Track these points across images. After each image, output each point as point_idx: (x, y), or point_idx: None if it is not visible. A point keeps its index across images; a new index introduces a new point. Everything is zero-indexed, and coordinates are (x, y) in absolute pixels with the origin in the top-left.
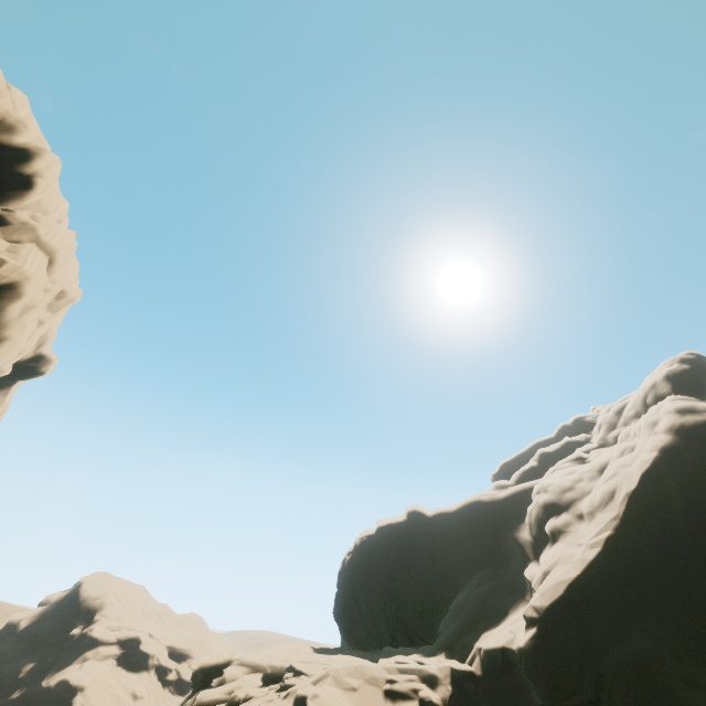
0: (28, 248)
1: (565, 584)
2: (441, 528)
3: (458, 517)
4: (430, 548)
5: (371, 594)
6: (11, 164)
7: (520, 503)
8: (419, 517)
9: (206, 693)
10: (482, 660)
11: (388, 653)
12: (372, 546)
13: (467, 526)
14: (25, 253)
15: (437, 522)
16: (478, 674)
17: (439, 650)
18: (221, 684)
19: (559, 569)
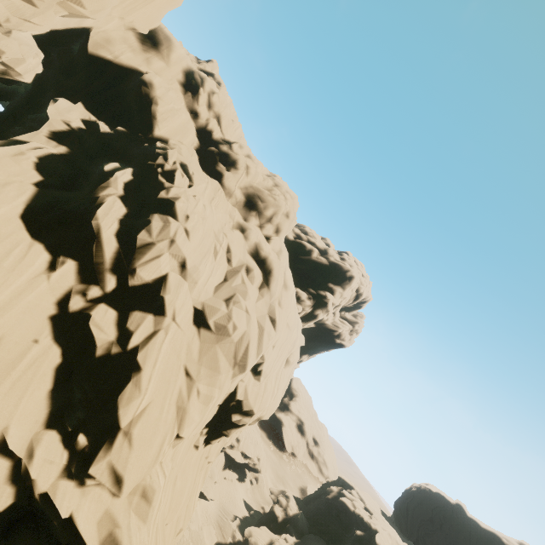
0: (353, 336)
1: None
2: (471, 527)
3: (483, 533)
4: (459, 529)
5: (416, 514)
6: (358, 304)
7: None
8: (461, 511)
9: (346, 492)
10: None
11: (410, 544)
12: (428, 496)
13: (485, 541)
14: (352, 338)
15: (471, 522)
16: None
17: None
18: (350, 493)
19: None
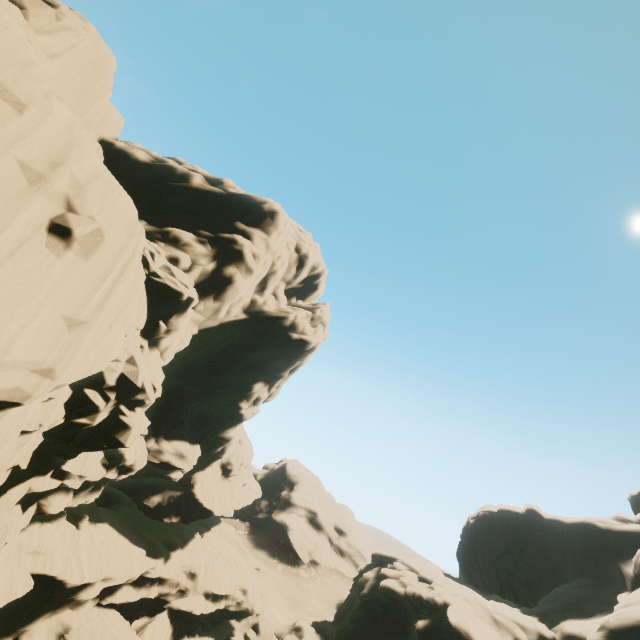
0: (319, 328)
1: (637, 617)
2: (555, 531)
3: (572, 529)
4: (543, 542)
5: (487, 554)
6: (312, 282)
7: (636, 541)
8: (536, 516)
9: (387, 570)
10: (563, 632)
11: (497, 599)
12: (492, 520)
13: (579, 539)
14: (318, 331)
15: (552, 525)
16: (558, 639)
17: (534, 614)
18: (393, 568)
19: (638, 606)
